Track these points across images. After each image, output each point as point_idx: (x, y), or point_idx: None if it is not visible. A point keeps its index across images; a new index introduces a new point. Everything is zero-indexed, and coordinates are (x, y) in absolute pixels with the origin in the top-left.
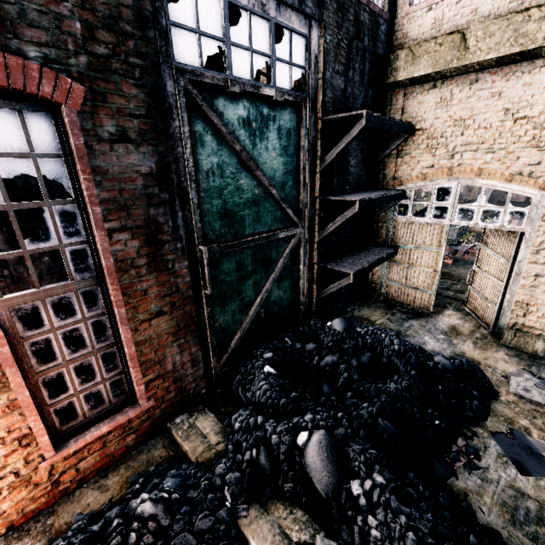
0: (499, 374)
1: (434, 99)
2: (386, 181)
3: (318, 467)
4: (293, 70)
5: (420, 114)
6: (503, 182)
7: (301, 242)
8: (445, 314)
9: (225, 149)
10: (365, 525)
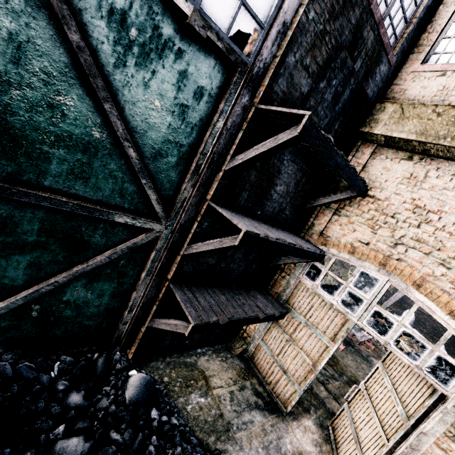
0: None
1: (404, 171)
2: (311, 232)
3: None
4: (243, 13)
5: (380, 180)
6: (446, 313)
7: (157, 244)
8: (302, 424)
9: (44, 22)
10: None
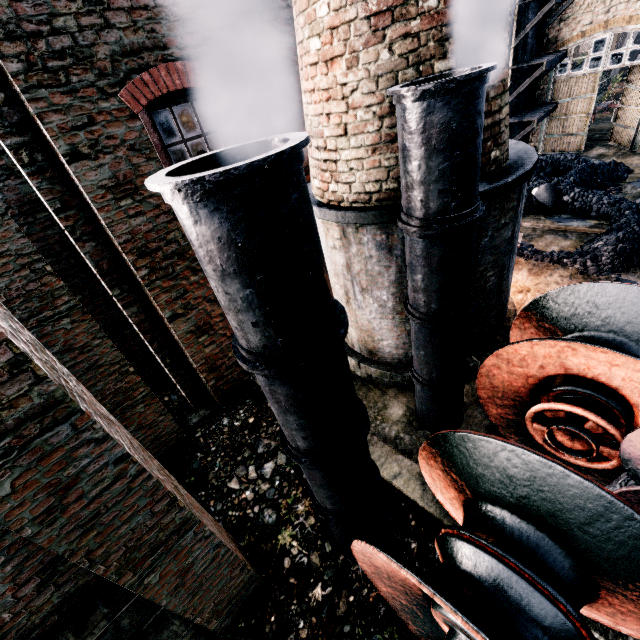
0: (634, 165)
1: None
2: (549, 46)
3: (546, 197)
4: None
5: None
6: None
7: None
8: (593, 150)
9: None
10: (573, 207)
